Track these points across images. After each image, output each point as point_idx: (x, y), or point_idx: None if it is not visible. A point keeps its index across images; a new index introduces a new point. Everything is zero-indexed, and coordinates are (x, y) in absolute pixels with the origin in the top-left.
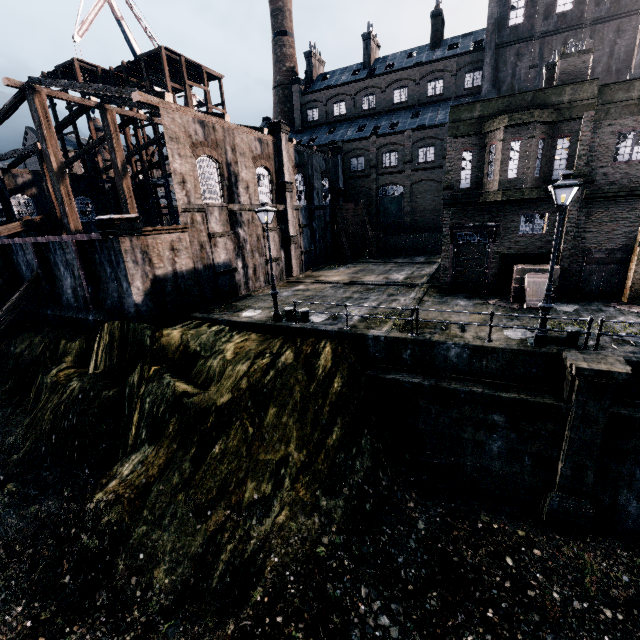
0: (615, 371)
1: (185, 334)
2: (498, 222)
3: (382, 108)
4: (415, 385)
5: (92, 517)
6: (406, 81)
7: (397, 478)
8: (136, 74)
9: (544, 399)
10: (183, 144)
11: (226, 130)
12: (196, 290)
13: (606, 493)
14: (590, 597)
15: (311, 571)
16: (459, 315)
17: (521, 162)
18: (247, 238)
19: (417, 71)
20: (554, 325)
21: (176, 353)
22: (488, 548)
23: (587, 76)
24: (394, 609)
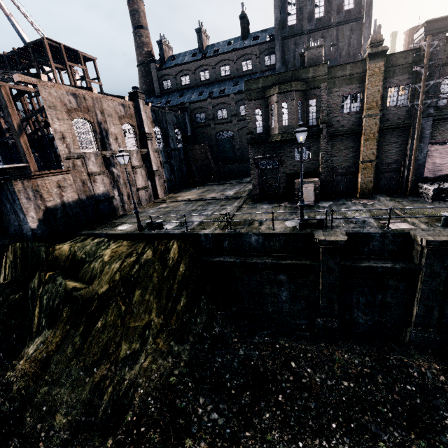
0: (338, 240)
1: (73, 247)
2: (282, 153)
3: (214, 79)
4: (232, 263)
5: (4, 388)
6: (228, 61)
7: (226, 325)
8: (26, 57)
9: (306, 262)
10: (60, 110)
11: (95, 99)
12: (82, 214)
13: (346, 313)
14: (336, 376)
15: (166, 394)
16: (261, 215)
17: (289, 115)
18: (120, 174)
19: (234, 54)
20: (315, 215)
21: (67, 261)
22: (281, 359)
23: (322, 61)
24: (221, 407)
